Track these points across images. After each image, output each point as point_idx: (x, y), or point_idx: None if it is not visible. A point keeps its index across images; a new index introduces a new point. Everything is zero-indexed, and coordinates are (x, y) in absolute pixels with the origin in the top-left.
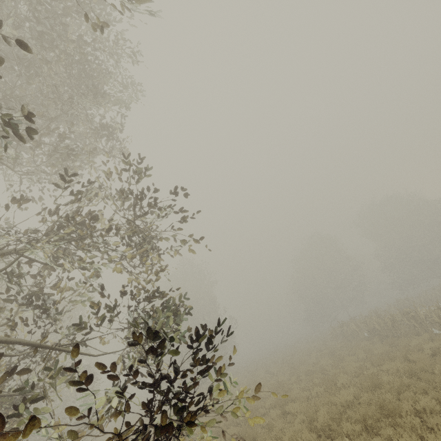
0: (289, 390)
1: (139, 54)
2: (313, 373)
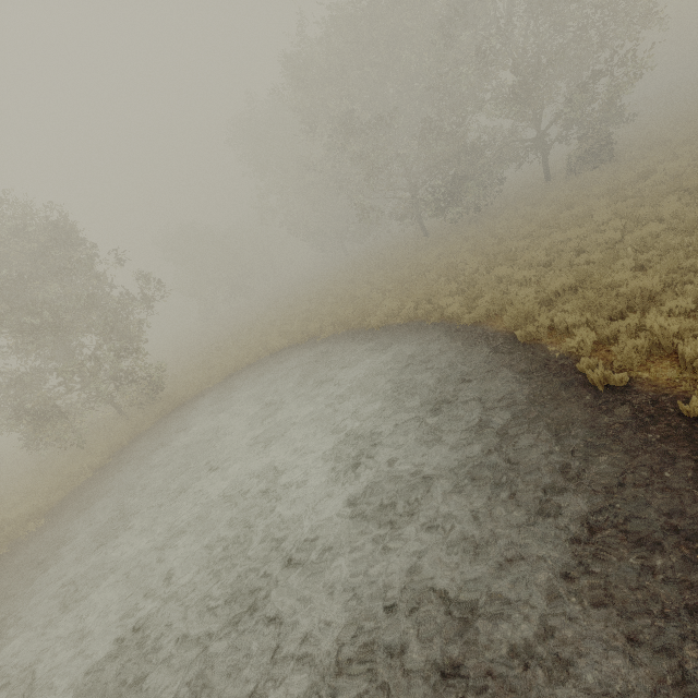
0: None
1: None
2: None
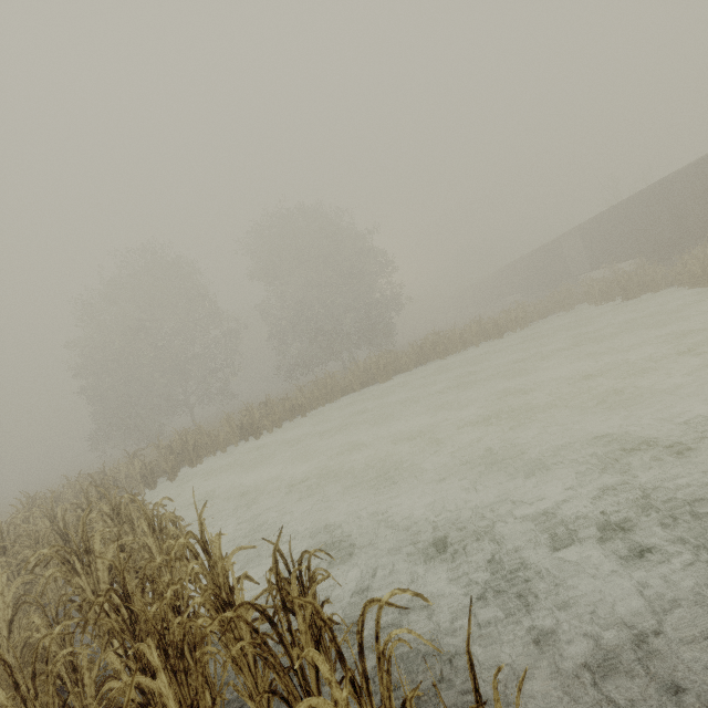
0: None
1: None
2: None
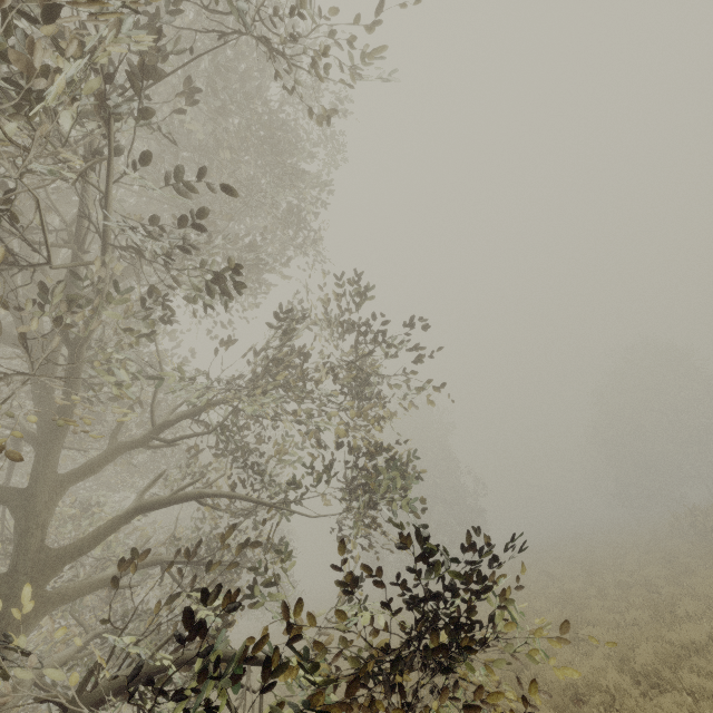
0: (583, 606)
1: (339, 101)
2: (629, 587)
